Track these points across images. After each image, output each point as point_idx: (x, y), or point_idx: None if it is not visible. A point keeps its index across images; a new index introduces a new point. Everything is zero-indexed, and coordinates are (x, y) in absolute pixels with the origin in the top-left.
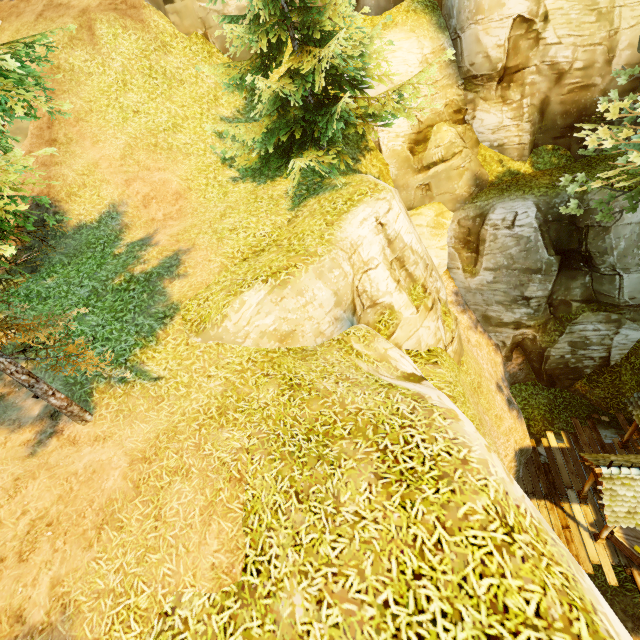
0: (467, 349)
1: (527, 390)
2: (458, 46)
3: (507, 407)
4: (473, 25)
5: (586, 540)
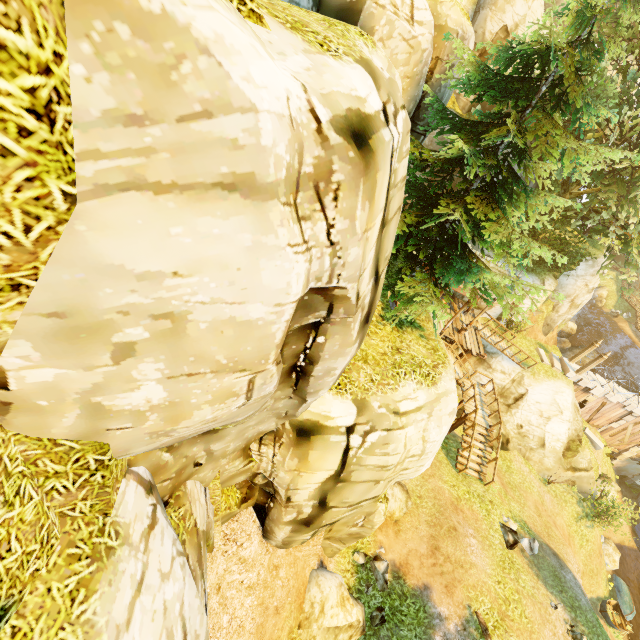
0: None
1: None
2: (476, 17)
3: None
4: (489, 9)
5: None
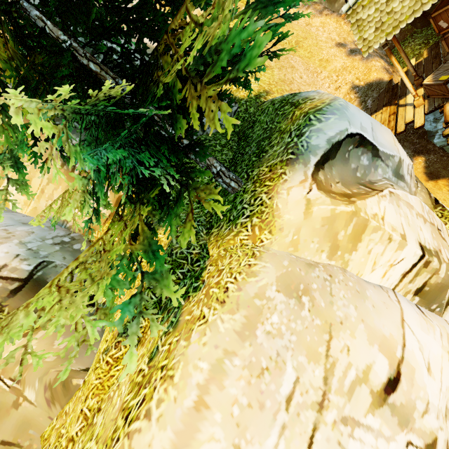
0: (295, 27)
1: (404, 44)
2: None
3: (345, 55)
4: None
5: (408, 112)
